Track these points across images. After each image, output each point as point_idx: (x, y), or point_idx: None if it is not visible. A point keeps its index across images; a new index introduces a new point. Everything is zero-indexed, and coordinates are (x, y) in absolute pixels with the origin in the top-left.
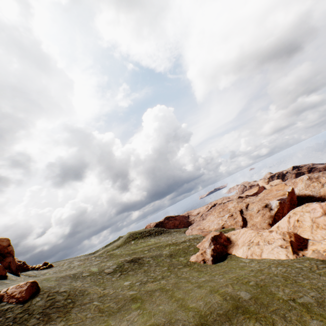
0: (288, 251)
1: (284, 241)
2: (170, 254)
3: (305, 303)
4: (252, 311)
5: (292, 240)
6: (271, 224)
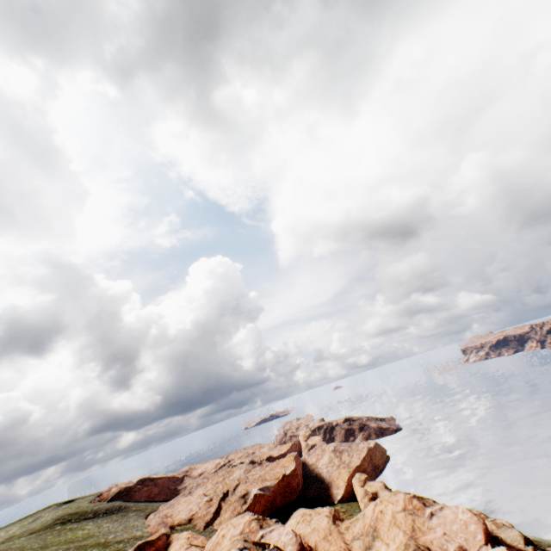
0: None
1: None
2: None
3: None
4: None
5: None
6: None
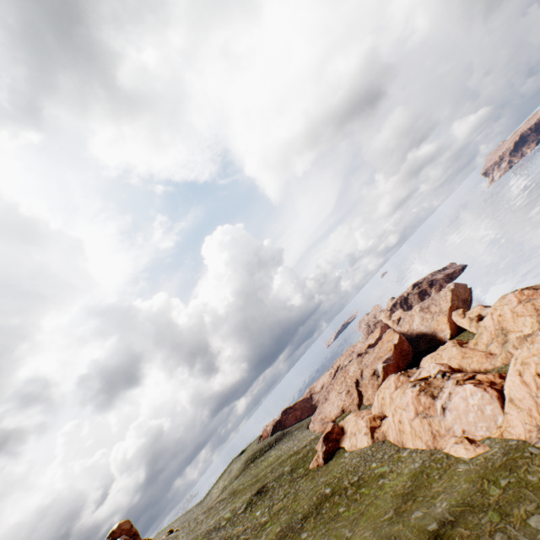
0: (368, 437)
1: (367, 427)
2: (291, 470)
3: (353, 481)
4: (327, 497)
5: (371, 425)
6: None
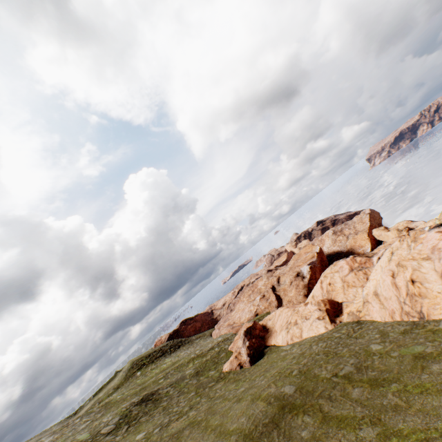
0: (326, 322)
1: (321, 311)
2: (196, 372)
3: (347, 373)
4: (299, 404)
5: (327, 307)
6: (307, 295)
